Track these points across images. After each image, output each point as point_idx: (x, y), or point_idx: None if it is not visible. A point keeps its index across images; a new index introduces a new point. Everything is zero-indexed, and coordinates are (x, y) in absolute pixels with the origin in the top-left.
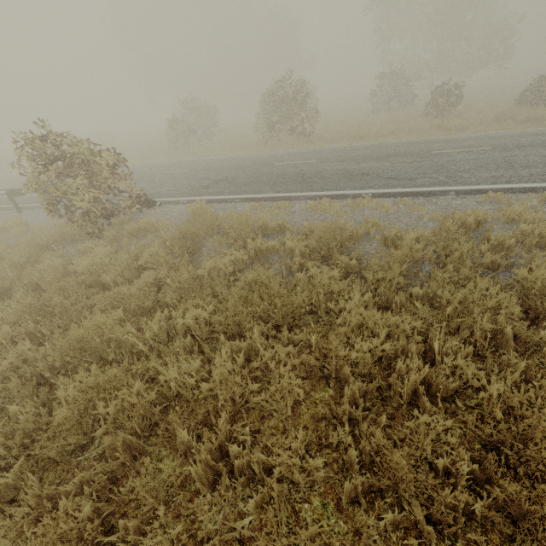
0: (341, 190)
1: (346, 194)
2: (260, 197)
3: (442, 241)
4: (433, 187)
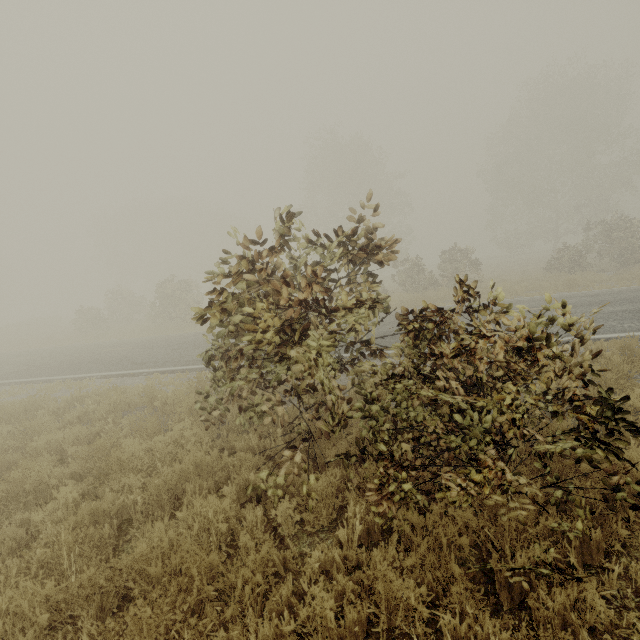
0: (88, 373)
1: (85, 377)
2: (31, 380)
3: (26, 409)
4: (141, 369)
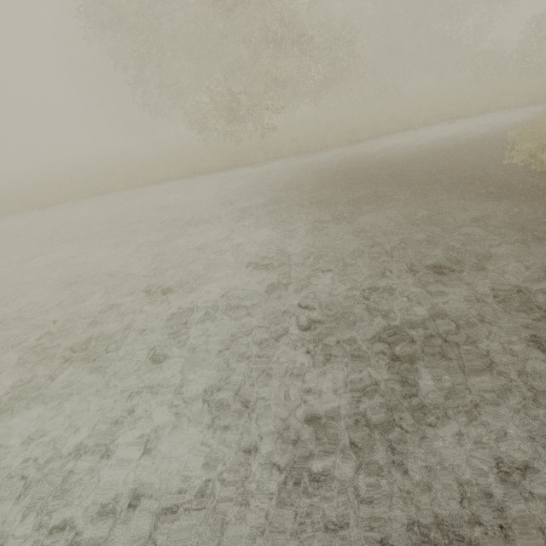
0: None
1: None
2: None
3: None
4: None
